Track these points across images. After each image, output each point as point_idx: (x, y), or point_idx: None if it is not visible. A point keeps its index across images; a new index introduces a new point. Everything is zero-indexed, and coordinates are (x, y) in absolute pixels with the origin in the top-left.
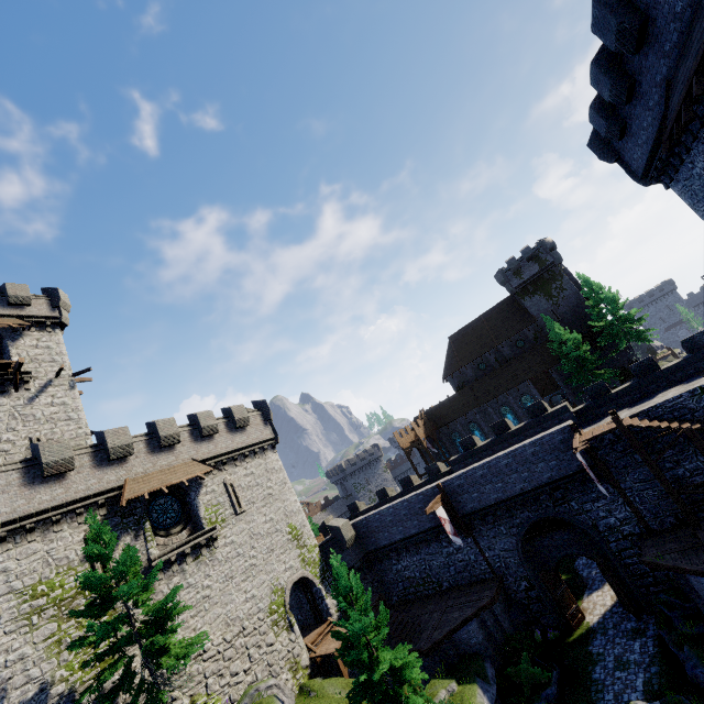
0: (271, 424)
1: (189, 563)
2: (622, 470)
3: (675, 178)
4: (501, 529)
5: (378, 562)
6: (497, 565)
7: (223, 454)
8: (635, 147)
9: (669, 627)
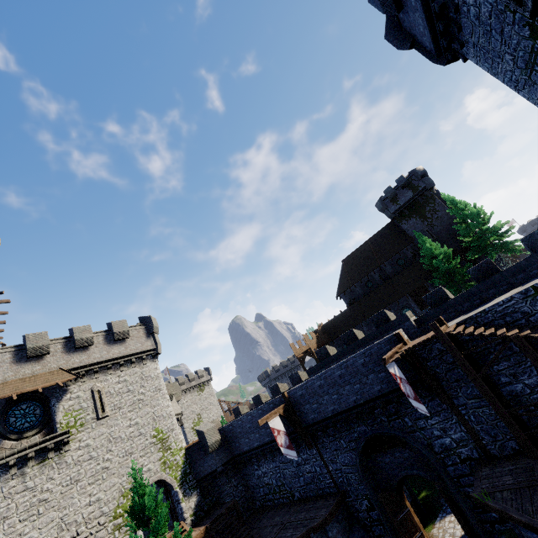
0: (153, 336)
1: (32, 466)
2: (453, 384)
3: (464, 40)
4: (341, 442)
5: (243, 466)
6: (340, 480)
7: (96, 364)
8: (415, 15)
9: None
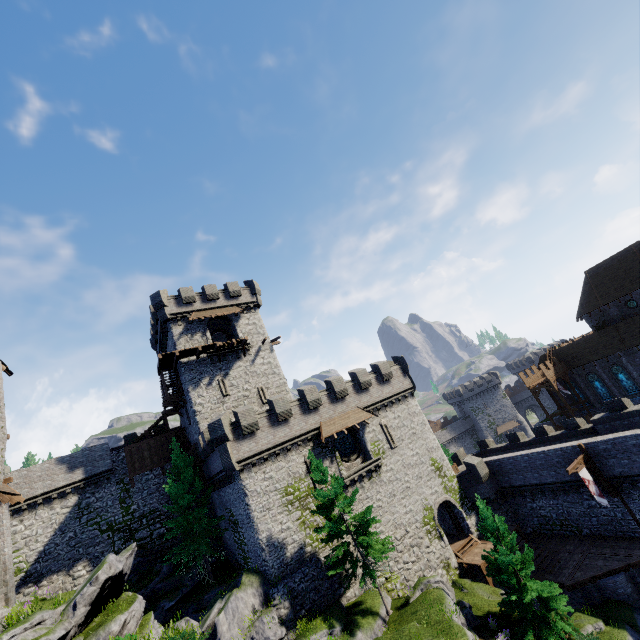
0: (408, 375)
1: (365, 482)
2: None
3: None
4: None
5: (512, 497)
6: None
7: (377, 402)
8: None
9: None
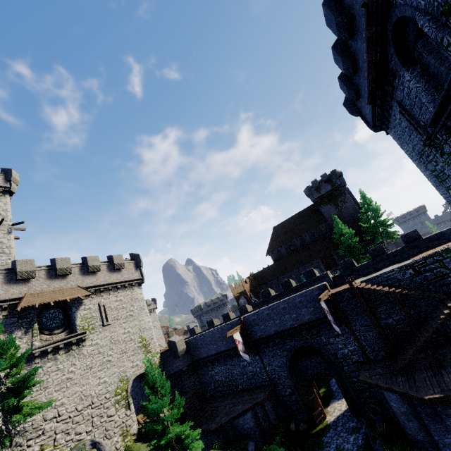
0: (140, 269)
1: (61, 354)
2: (354, 317)
3: (390, 127)
4: (277, 352)
5: (200, 368)
6: (273, 376)
7: (101, 285)
8: (366, 105)
9: (372, 427)
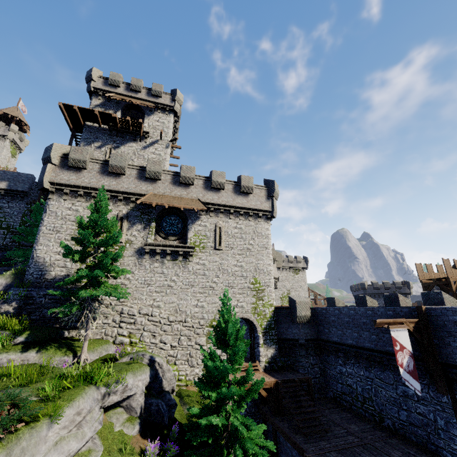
0: (272, 200)
1: (168, 260)
2: None
3: None
4: None
5: (326, 353)
6: None
7: (222, 205)
8: None
9: None
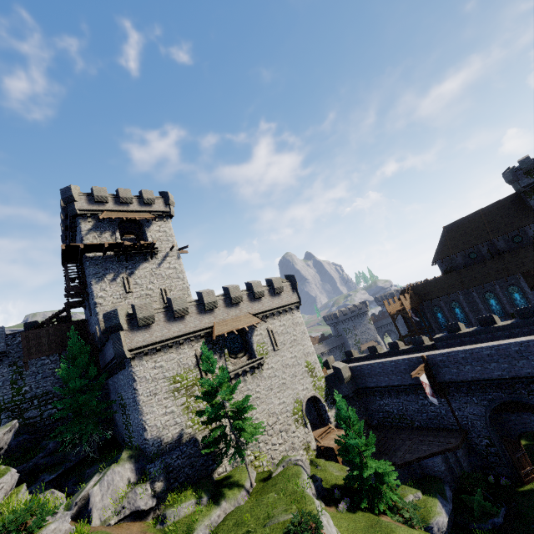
0: (296, 291)
1: (248, 376)
2: None
3: None
4: (472, 399)
5: (366, 396)
6: (464, 423)
7: (267, 311)
8: None
9: None
